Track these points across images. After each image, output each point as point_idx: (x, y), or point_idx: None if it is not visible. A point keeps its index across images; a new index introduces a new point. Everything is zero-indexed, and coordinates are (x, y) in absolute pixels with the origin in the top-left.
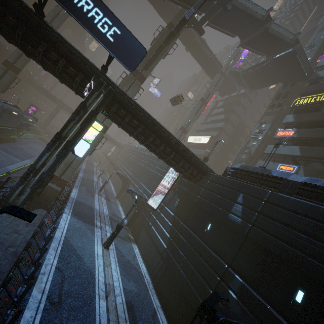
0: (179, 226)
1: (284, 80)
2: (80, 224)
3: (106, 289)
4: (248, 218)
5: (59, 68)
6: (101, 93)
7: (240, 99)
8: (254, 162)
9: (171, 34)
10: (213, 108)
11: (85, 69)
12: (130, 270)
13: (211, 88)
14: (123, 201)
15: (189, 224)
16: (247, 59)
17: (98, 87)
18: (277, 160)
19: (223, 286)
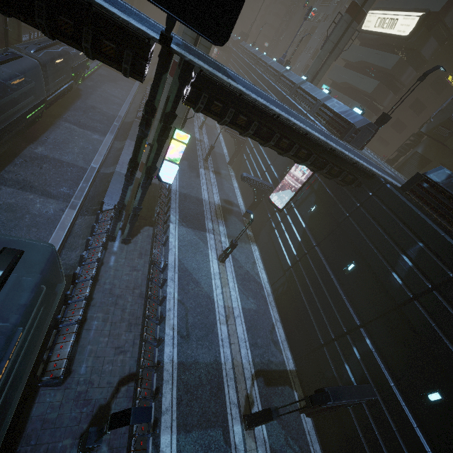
0: (310, 247)
1: None
2: (190, 234)
3: (225, 313)
4: (413, 287)
5: (88, 50)
6: None
7: None
8: None
9: None
10: None
11: (130, 37)
12: (249, 283)
13: None
14: (238, 171)
15: (324, 249)
16: None
17: (165, 63)
18: None
19: (347, 340)
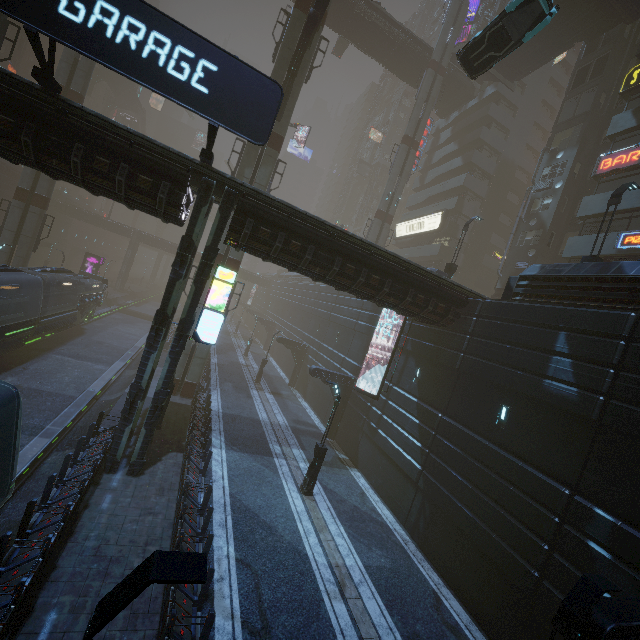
0: (436, 422)
1: (587, 34)
2: (246, 460)
3: (335, 577)
4: (594, 384)
5: (122, 184)
6: (211, 203)
7: (489, 111)
8: (556, 243)
9: (311, 22)
10: (433, 148)
11: (169, 168)
12: (365, 524)
13: (419, 108)
14: (305, 388)
15: (455, 414)
16: (483, 14)
17: (205, 197)
18: (612, 226)
19: (570, 534)
